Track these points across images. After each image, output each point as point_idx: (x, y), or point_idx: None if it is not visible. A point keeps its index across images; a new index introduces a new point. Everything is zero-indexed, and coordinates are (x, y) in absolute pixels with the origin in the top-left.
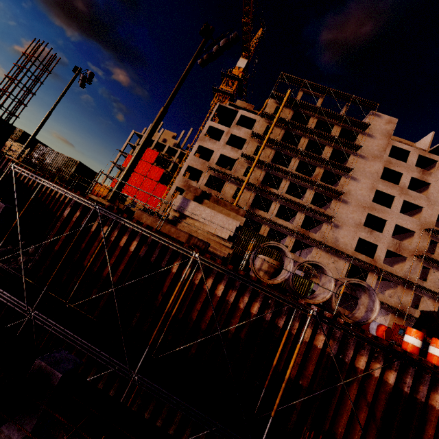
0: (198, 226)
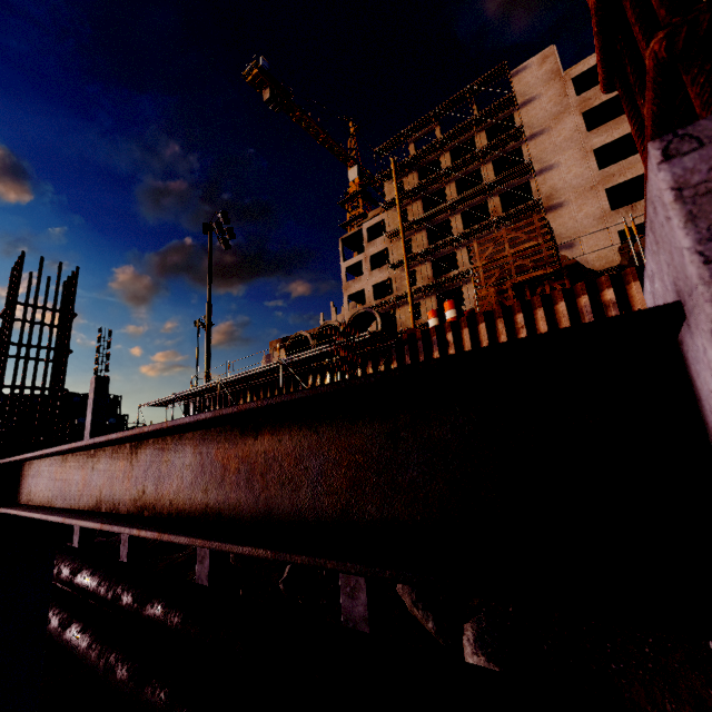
0: None
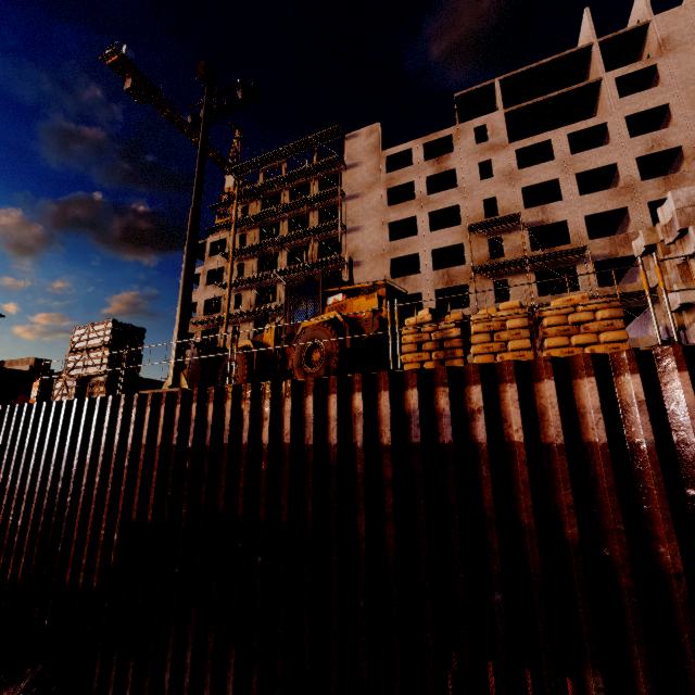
0: None
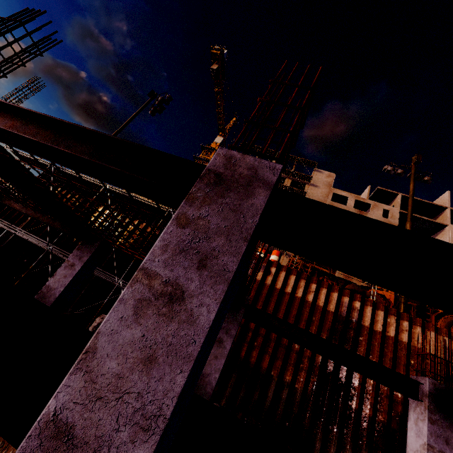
0: None
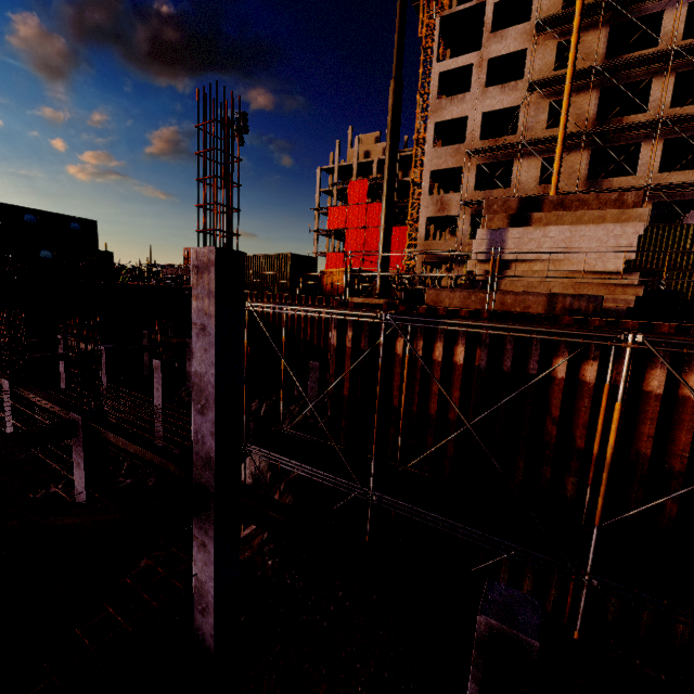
0: (543, 271)
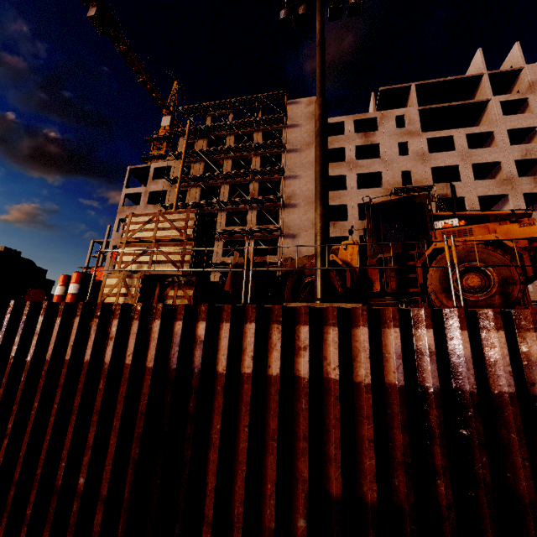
0: None
